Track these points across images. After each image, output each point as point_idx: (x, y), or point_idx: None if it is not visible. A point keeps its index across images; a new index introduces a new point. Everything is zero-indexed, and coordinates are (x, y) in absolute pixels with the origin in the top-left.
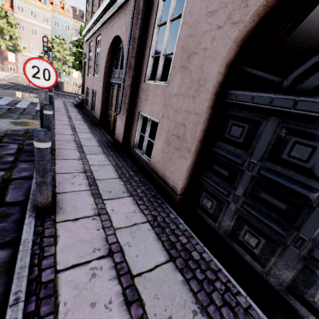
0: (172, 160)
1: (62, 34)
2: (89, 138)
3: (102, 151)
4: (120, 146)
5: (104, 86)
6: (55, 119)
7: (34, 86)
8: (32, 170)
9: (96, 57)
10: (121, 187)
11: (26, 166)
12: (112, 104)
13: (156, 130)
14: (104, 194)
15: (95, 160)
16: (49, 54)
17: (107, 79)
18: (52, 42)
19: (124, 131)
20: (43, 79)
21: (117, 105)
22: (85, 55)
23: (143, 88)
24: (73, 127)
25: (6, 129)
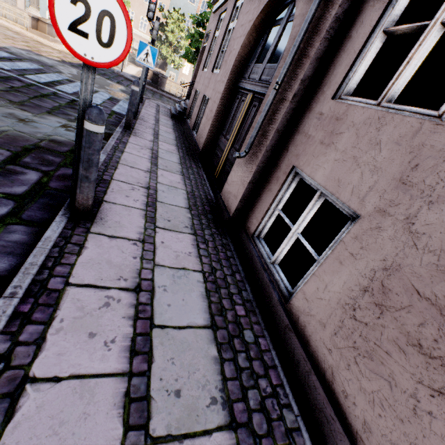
0: (385, 365)
1: (183, 7)
2: (174, 186)
3: (190, 225)
4: (227, 220)
5: (225, 93)
6: (131, 134)
7: (127, 76)
8: (28, 253)
9: (225, 38)
10: (209, 373)
11: (22, 237)
12: (230, 129)
13: (306, 205)
14: (159, 403)
15: (171, 249)
16: (154, 23)
17: (235, 80)
18: (168, 16)
19: (244, 195)
20: (94, 41)
21: (241, 133)
22: (207, 36)
23: (325, 114)
24: (154, 155)
25: (42, 137)
